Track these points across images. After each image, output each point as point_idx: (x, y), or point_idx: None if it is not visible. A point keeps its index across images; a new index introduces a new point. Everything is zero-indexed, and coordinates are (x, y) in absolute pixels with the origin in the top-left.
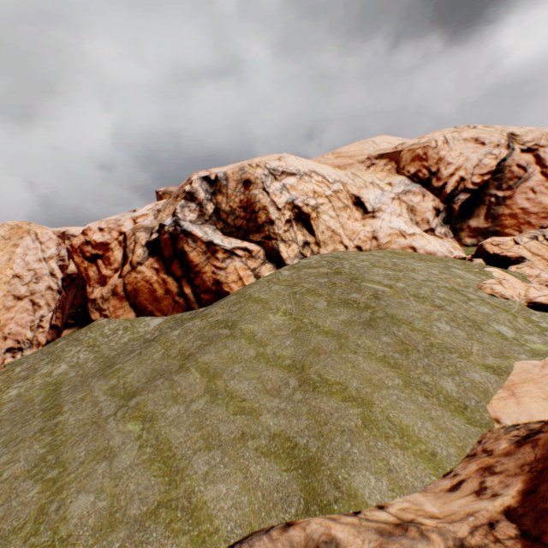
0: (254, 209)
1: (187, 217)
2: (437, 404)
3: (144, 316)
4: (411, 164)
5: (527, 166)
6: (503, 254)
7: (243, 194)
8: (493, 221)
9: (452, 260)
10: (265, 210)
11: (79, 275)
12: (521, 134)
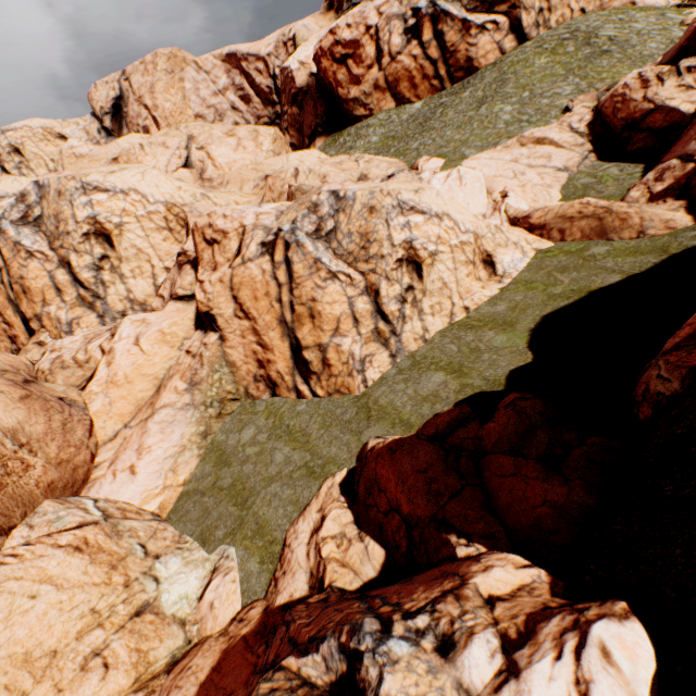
0: None
1: None
2: None
3: (401, 105)
4: None
5: None
6: None
7: None
8: None
9: (668, 8)
10: None
11: (308, 88)
12: None
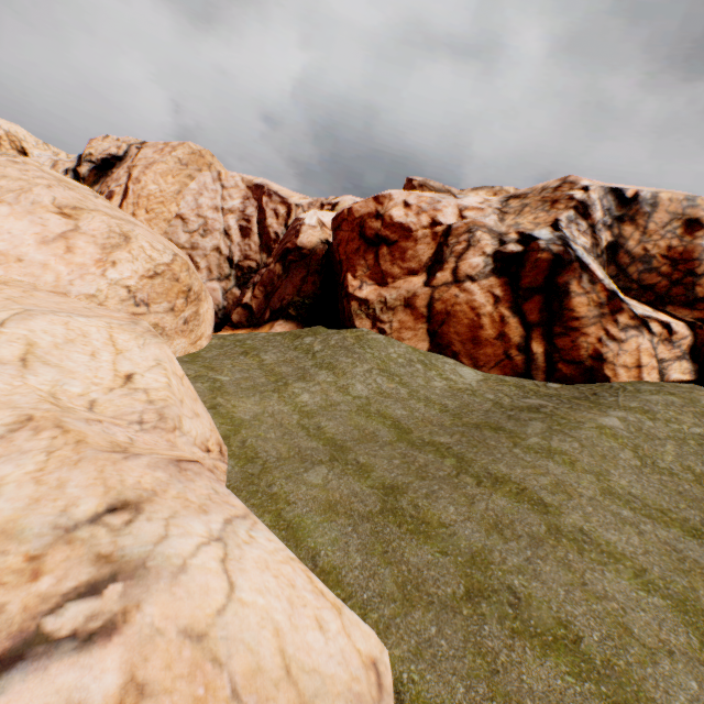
0: (694, 269)
1: (576, 238)
2: None
3: (439, 354)
4: None
5: None
6: None
7: (678, 239)
8: None
9: None
10: None
11: (311, 252)
12: None
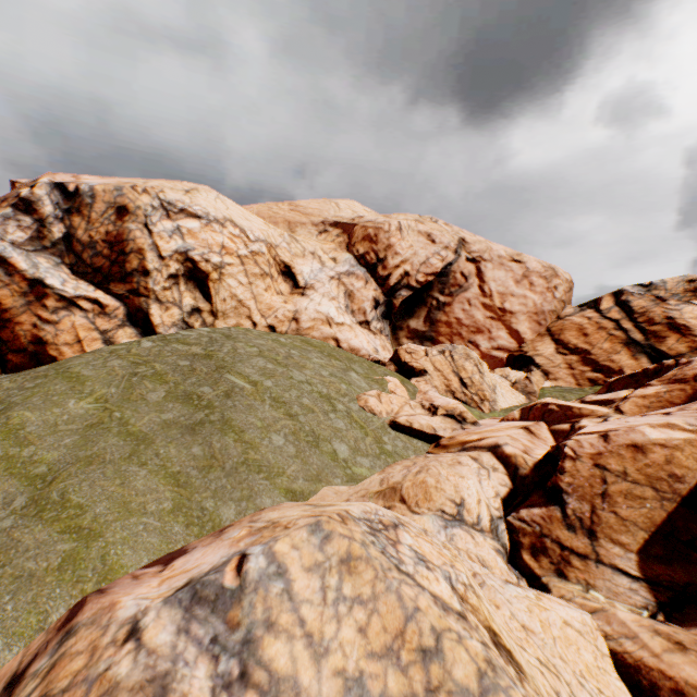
0: (125, 249)
1: (9, 234)
2: (196, 535)
3: None
4: (362, 243)
5: (469, 276)
6: (411, 364)
7: (114, 225)
8: (431, 326)
9: (362, 362)
10: (140, 253)
11: None
12: (470, 241)
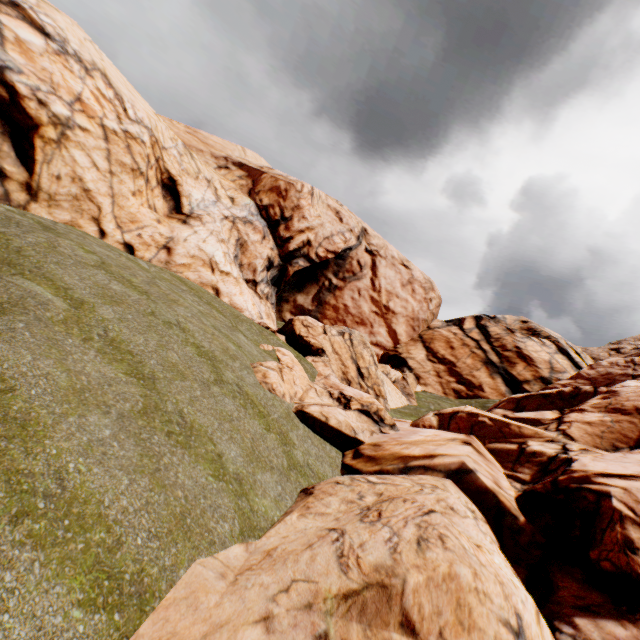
0: None
1: None
2: None
3: None
4: (268, 194)
5: (364, 266)
6: (308, 339)
7: None
8: (319, 306)
9: (250, 323)
10: None
11: None
12: (371, 234)
